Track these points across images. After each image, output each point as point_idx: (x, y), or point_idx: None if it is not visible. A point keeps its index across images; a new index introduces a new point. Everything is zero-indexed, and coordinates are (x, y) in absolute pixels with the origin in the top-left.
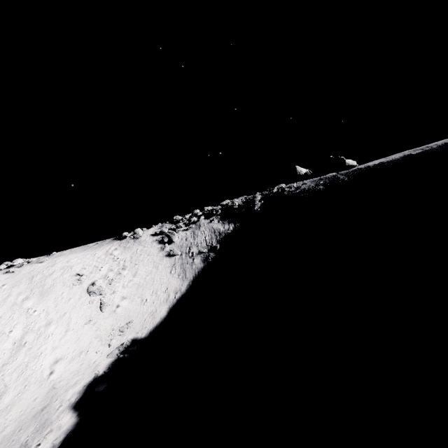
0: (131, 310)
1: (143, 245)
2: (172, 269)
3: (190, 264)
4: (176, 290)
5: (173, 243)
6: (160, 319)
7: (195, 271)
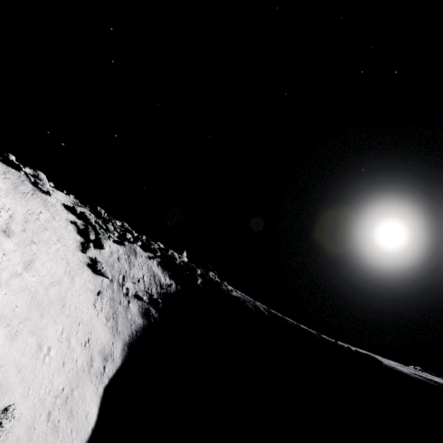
0: (13, 367)
1: (53, 213)
2: (97, 298)
3: (124, 307)
4: (105, 353)
5: (100, 251)
6: (88, 425)
7: (132, 326)
